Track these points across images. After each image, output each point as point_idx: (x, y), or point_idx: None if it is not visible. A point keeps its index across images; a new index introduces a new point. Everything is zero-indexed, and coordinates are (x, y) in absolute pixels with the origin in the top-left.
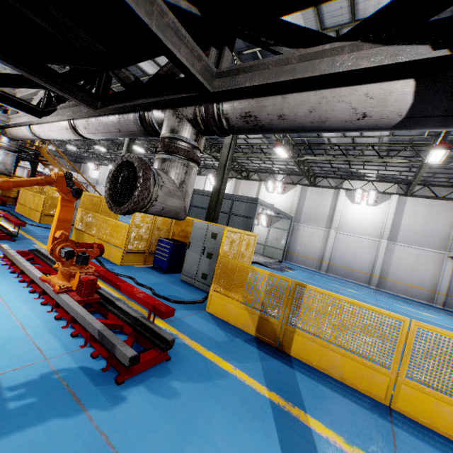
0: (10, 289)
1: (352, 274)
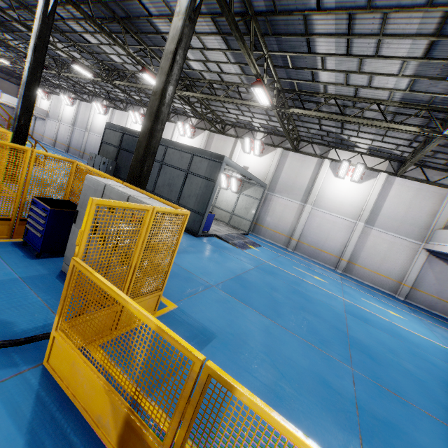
0: None
1: (321, 256)
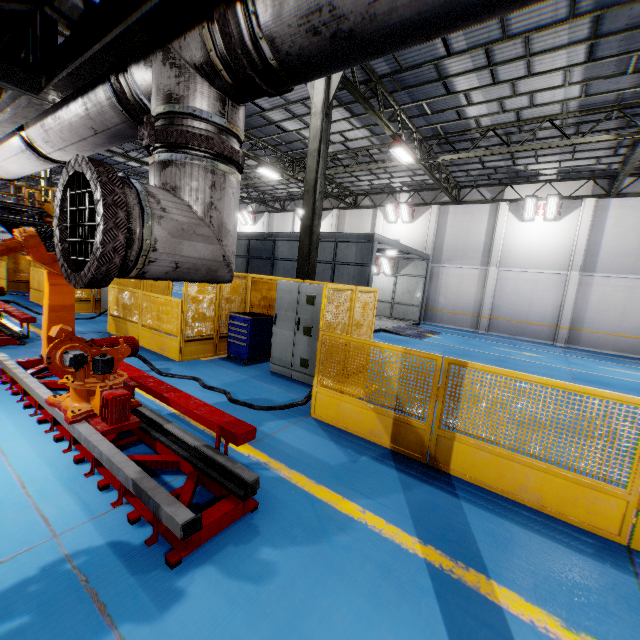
0: (8, 422)
1: (528, 330)
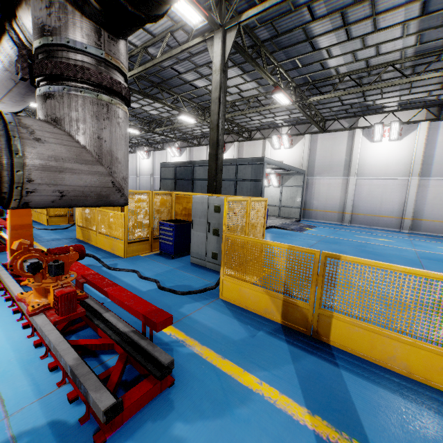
0: None
1: (380, 221)
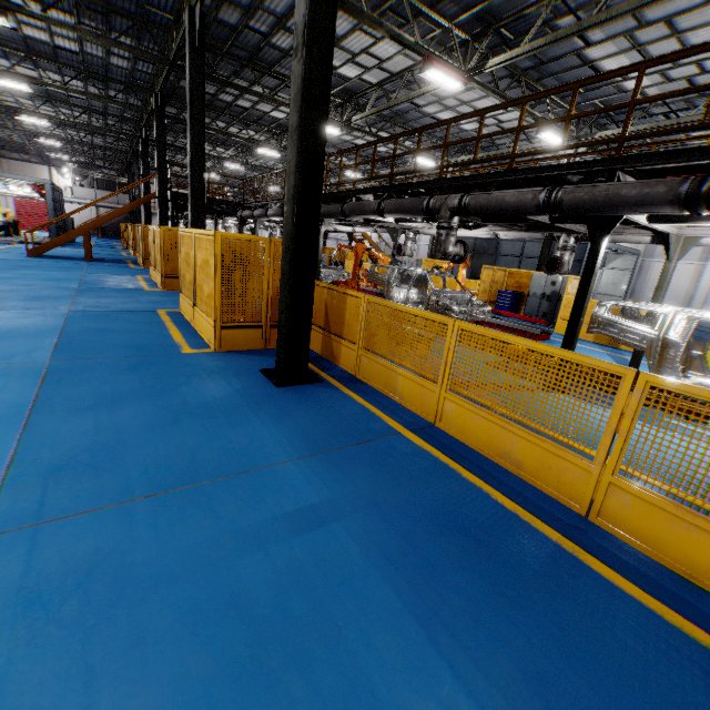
0: None
1: None
